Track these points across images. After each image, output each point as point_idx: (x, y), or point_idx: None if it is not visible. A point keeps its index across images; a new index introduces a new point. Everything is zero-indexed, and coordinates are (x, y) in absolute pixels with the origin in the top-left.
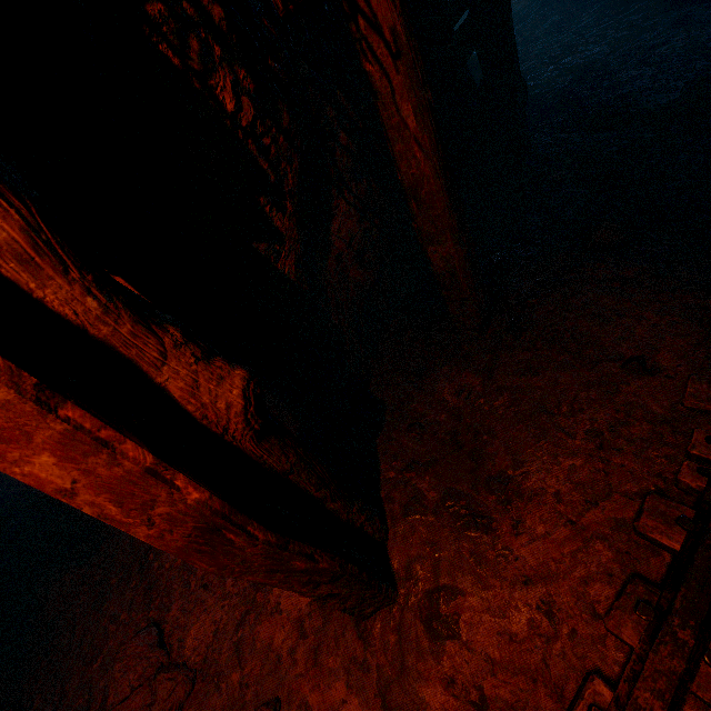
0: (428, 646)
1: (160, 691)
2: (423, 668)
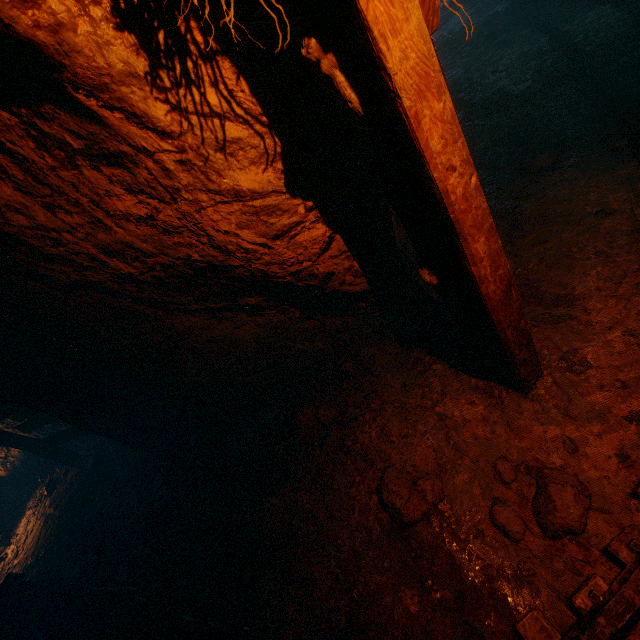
0: (576, 380)
1: (426, 487)
2: (581, 391)
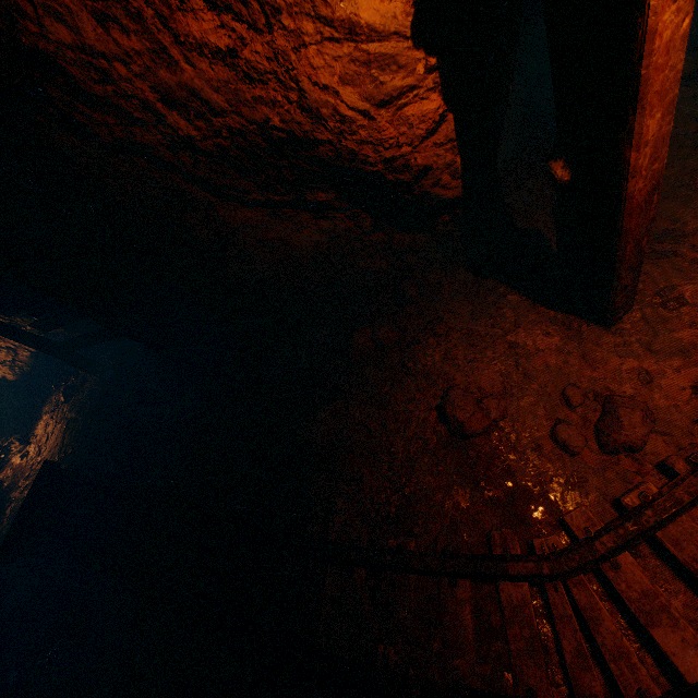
0: (667, 317)
1: (491, 405)
2: (669, 328)
